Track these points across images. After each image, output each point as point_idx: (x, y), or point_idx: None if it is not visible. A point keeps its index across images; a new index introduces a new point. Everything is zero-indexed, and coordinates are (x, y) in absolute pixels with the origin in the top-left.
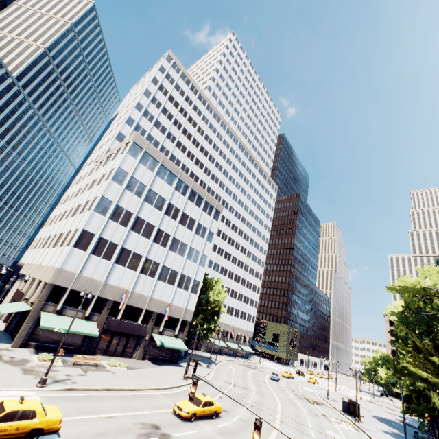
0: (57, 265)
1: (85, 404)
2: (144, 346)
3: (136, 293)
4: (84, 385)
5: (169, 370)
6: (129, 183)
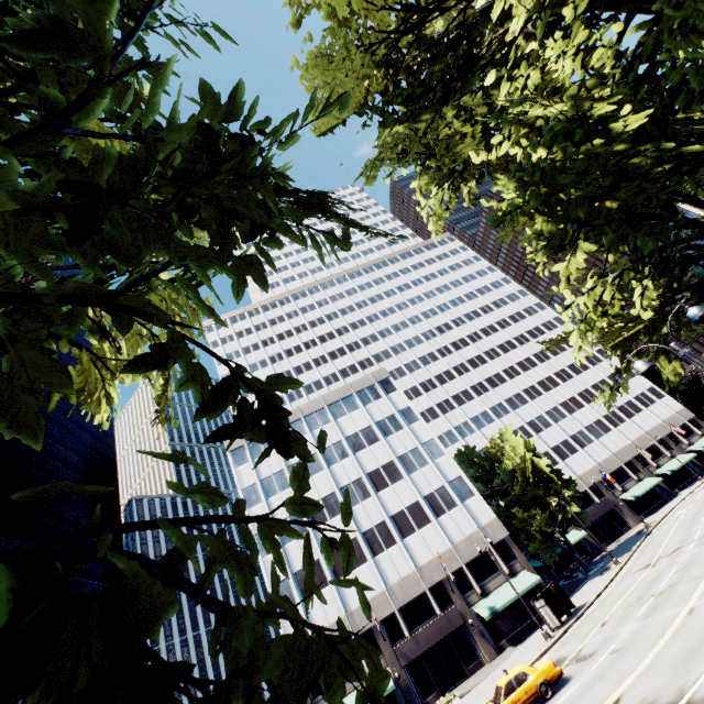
0: None
1: None
2: (479, 634)
3: (395, 583)
4: None
5: (534, 639)
6: (265, 490)
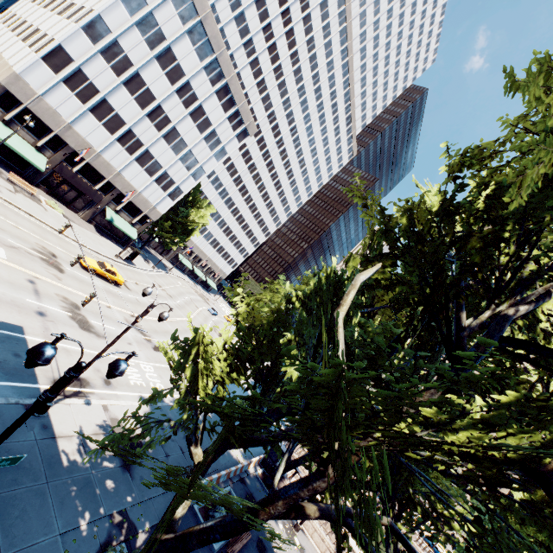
0: (15, 69)
1: (0, 208)
2: (94, 212)
3: (104, 158)
4: (8, 198)
5: (108, 244)
6: (143, 19)
